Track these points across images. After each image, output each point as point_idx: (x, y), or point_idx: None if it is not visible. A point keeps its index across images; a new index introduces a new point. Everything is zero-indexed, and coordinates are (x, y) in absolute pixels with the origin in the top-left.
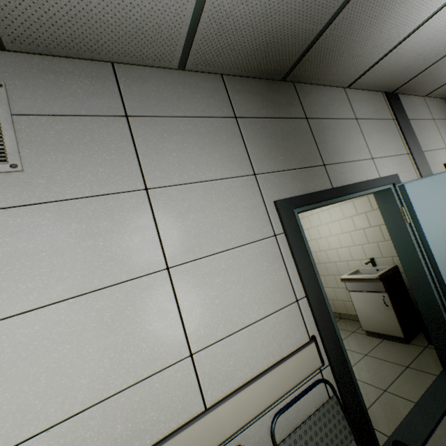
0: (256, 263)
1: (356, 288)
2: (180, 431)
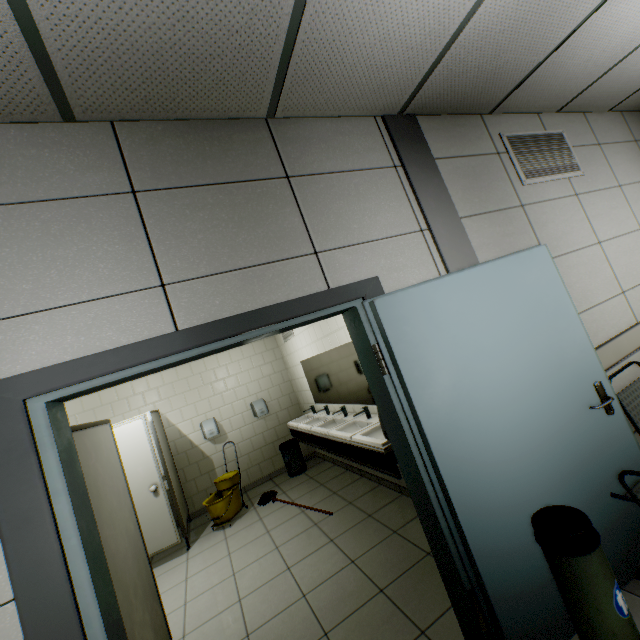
0: None
1: None
2: None
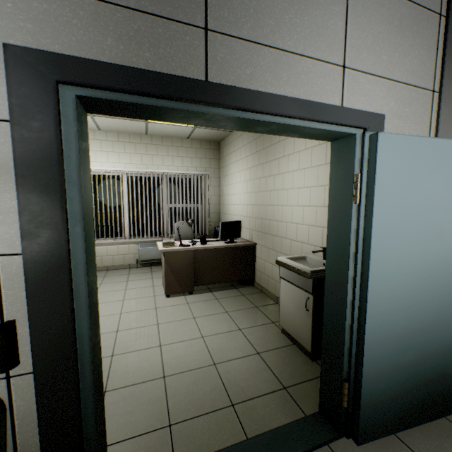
0: None
1: (287, 277)
2: None
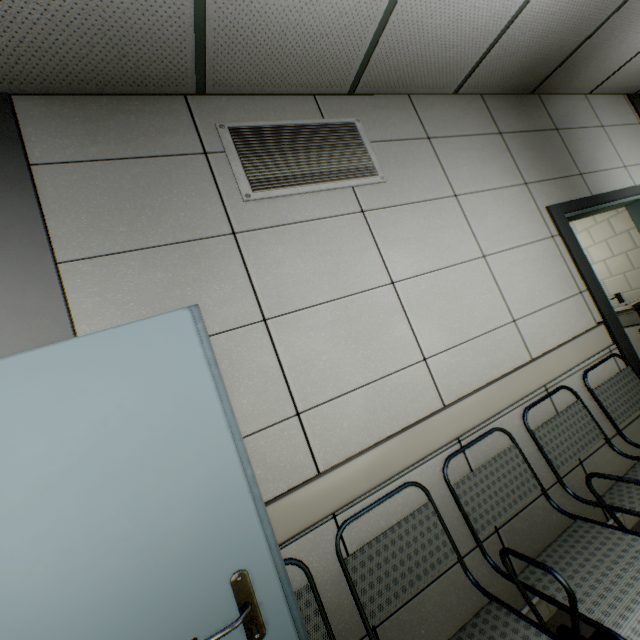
0: (543, 258)
1: None
2: (523, 366)
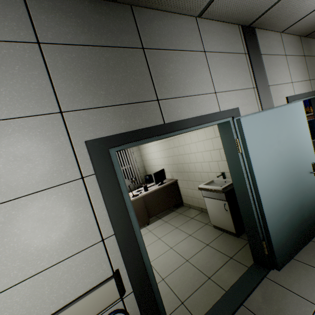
0: (53, 209)
1: (208, 195)
2: None
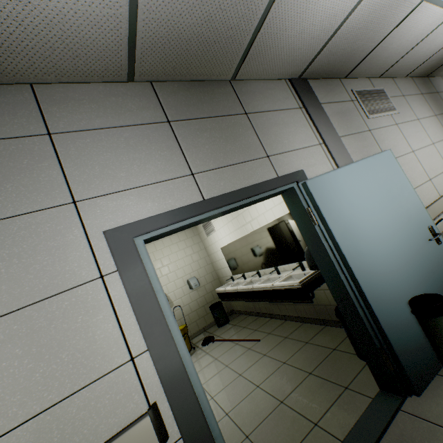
0: None
1: None
2: None
